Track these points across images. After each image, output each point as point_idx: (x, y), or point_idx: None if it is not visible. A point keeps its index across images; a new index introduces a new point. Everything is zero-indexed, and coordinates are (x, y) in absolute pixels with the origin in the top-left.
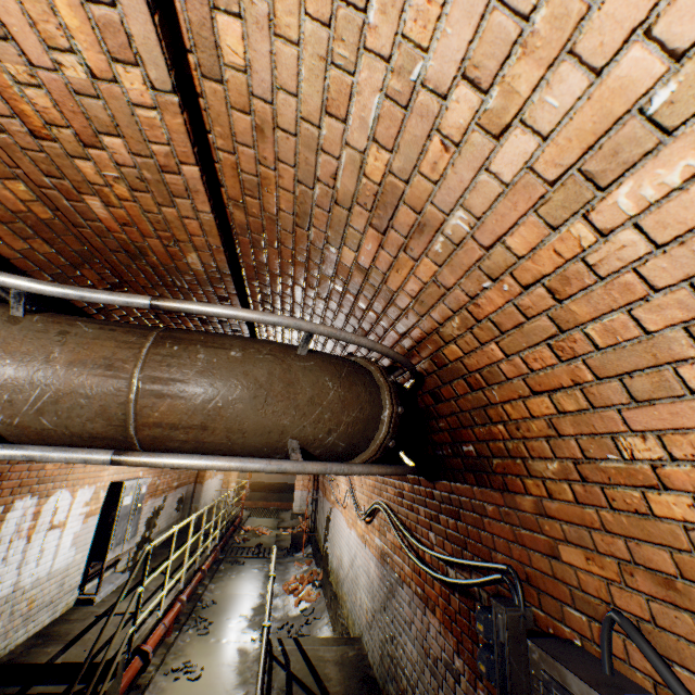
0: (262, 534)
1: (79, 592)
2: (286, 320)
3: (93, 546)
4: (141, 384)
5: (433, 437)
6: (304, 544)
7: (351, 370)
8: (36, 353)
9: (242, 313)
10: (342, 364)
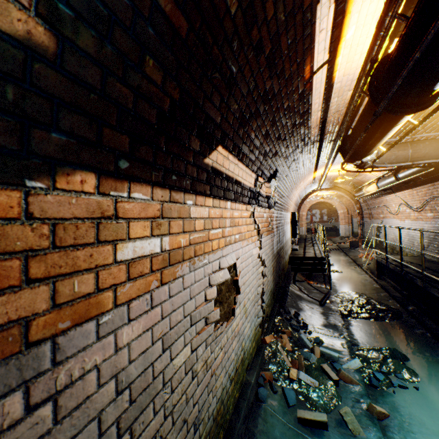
0: (328, 245)
1: (291, 247)
2: None
3: (291, 234)
4: (411, 152)
5: None
6: (360, 243)
7: None
8: (391, 151)
9: (429, 134)
10: None
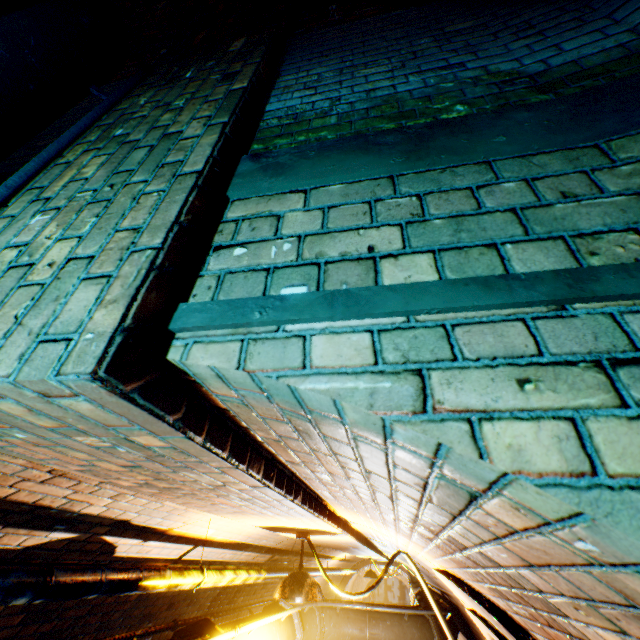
0: None
1: None
2: (400, 610)
3: None
4: (369, 634)
5: (474, 634)
6: None
7: (422, 622)
8: (345, 625)
9: (388, 609)
10: (418, 619)
